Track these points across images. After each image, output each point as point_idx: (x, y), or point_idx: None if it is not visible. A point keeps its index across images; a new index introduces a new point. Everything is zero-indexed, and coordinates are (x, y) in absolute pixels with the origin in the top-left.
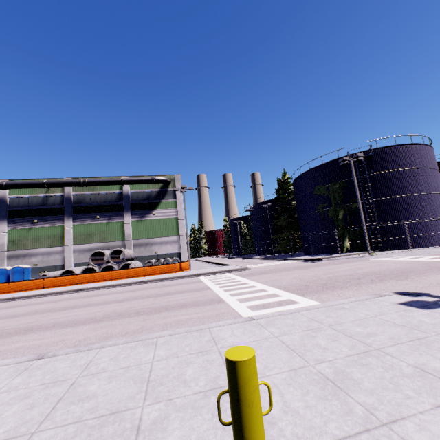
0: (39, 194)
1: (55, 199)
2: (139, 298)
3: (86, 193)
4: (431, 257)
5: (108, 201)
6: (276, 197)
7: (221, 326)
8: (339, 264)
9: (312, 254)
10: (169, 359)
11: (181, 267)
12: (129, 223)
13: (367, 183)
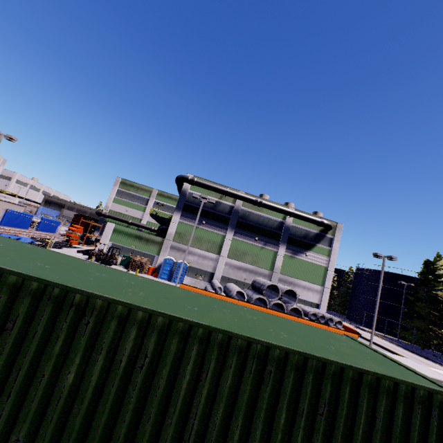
0: (213, 197)
1: (224, 206)
2: None
3: (253, 211)
4: None
5: (268, 226)
6: (421, 280)
7: None
8: None
9: None
10: None
11: None
12: (281, 256)
13: None
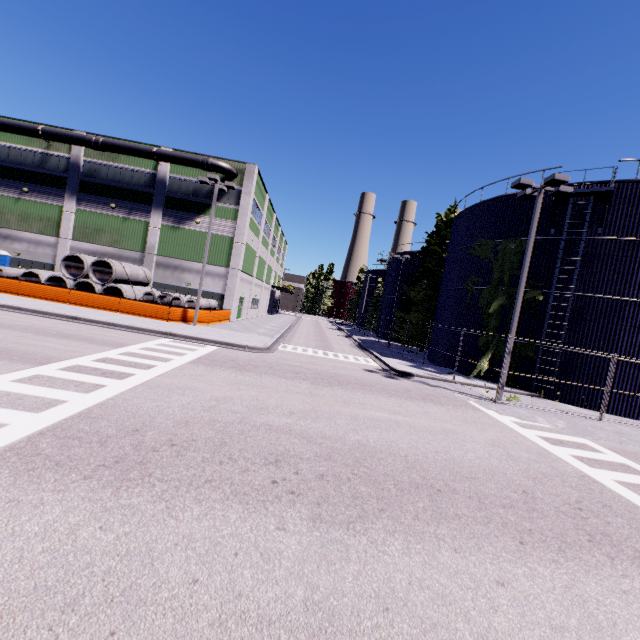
0: (37, 148)
1: (58, 161)
2: None
3: (104, 163)
4: (603, 457)
5: (133, 184)
6: (424, 248)
7: None
8: (400, 398)
9: (432, 361)
10: None
11: (185, 316)
12: (157, 228)
13: (577, 256)
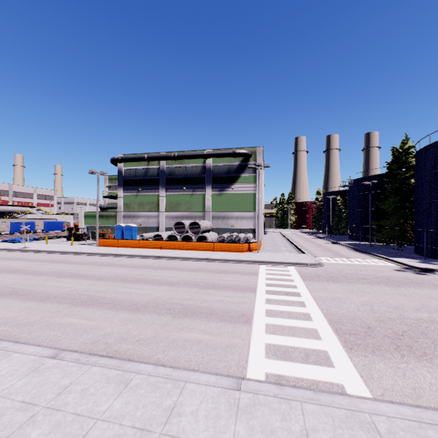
0: (143, 166)
1: (153, 171)
2: (188, 284)
3: (176, 166)
4: None
5: (193, 174)
6: (386, 173)
7: (199, 385)
8: None
9: (426, 255)
10: (112, 423)
11: (249, 248)
12: (209, 196)
13: None
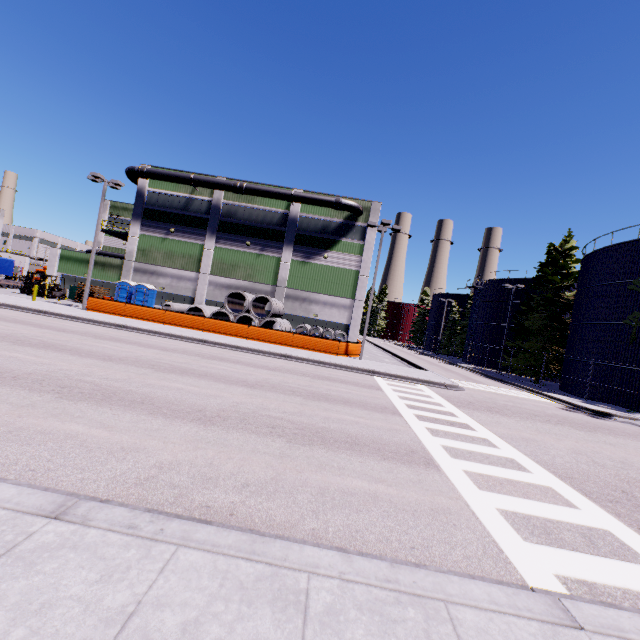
0: (183, 193)
1: (200, 204)
2: (278, 389)
3: (241, 205)
4: None
5: (266, 223)
6: (537, 277)
7: (482, 613)
8: None
9: (580, 395)
10: None
11: (346, 350)
12: (287, 263)
13: None
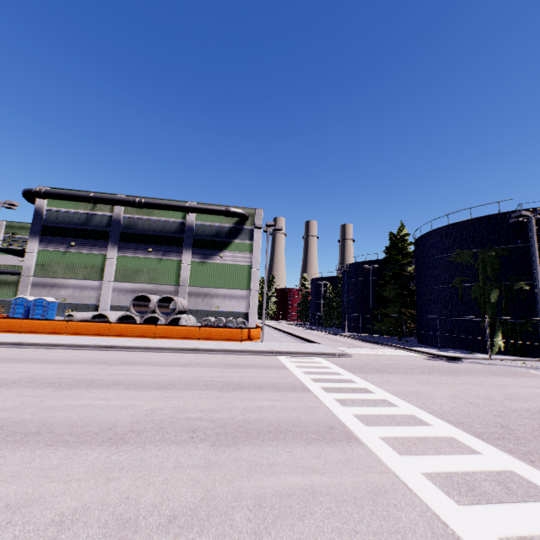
0: (83, 210)
1: (101, 219)
2: (193, 385)
3: (140, 217)
4: None
5: (165, 231)
6: (386, 258)
7: None
8: (506, 376)
9: (434, 345)
10: None
11: (249, 335)
12: (188, 264)
13: None
